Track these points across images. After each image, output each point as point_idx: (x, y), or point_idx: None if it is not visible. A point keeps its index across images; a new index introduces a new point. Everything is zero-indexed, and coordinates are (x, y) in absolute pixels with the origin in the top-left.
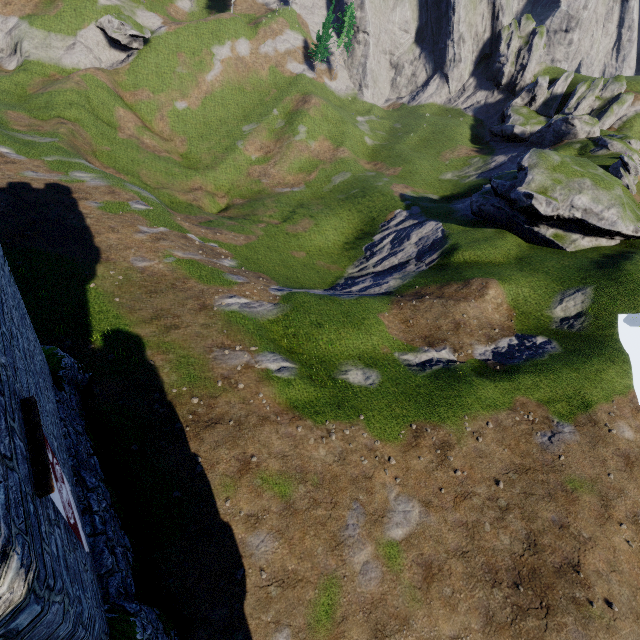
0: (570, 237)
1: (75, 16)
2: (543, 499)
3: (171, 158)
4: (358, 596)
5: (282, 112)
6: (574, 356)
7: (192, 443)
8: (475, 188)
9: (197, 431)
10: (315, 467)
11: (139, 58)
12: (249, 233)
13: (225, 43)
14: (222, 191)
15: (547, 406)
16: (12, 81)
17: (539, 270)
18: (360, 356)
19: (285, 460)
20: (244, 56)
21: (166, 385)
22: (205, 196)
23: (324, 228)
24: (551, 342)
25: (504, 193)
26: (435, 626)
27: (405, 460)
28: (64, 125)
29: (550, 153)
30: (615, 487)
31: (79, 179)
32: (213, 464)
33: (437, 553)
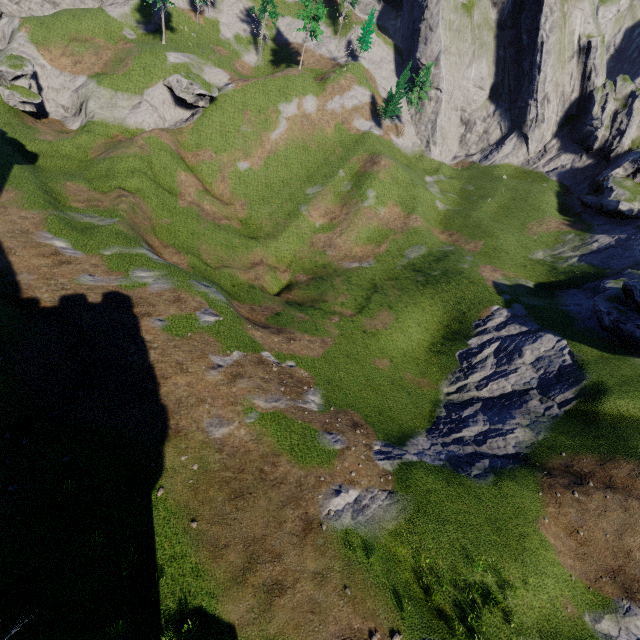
0: None
1: (143, 75)
2: None
3: (231, 226)
4: None
5: (348, 173)
6: None
7: None
8: (580, 277)
9: None
10: None
11: (204, 116)
12: (323, 333)
13: (292, 100)
14: (283, 263)
15: None
16: (74, 144)
17: None
18: (539, 628)
19: None
20: (310, 113)
21: None
22: (267, 272)
23: (406, 324)
24: None
25: None
26: None
27: None
28: (125, 199)
29: None
30: None
31: (141, 281)
32: None
33: None
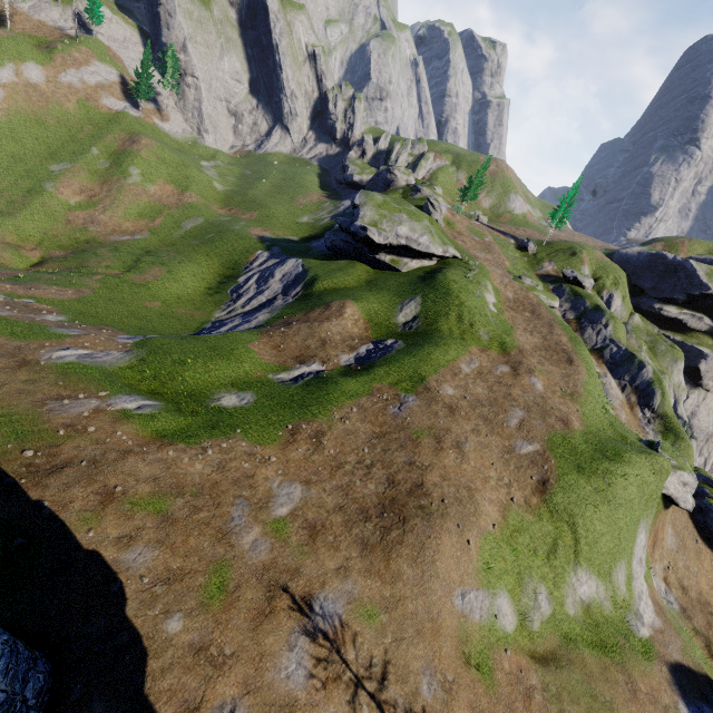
0: (403, 261)
1: None
2: (397, 450)
3: None
4: (250, 567)
5: (104, 151)
6: (413, 347)
7: (32, 492)
8: (330, 229)
9: (37, 480)
10: (193, 480)
11: None
12: (80, 286)
13: (5, 64)
14: (31, 242)
15: (396, 386)
16: None
17: (383, 288)
18: (233, 383)
19: (157, 482)
20: (37, 83)
21: None
22: (4, 249)
23: (180, 275)
24: (398, 342)
25: (348, 228)
26: (322, 566)
27: (285, 455)
28: None
29: (374, 194)
30: (444, 428)
31: None
32: (65, 504)
33: (320, 515)
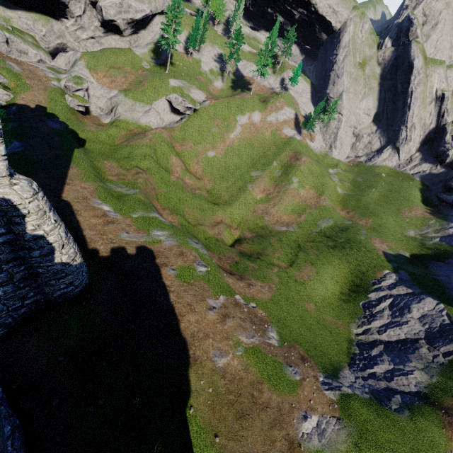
0: None
1: (154, 92)
2: None
3: (202, 194)
4: None
5: (279, 164)
6: None
7: None
8: (443, 253)
9: None
10: None
11: (189, 120)
12: (269, 280)
13: (245, 114)
14: (235, 223)
15: None
16: (107, 134)
17: None
18: None
19: None
20: (256, 122)
21: None
22: (225, 229)
23: (324, 277)
24: None
25: None
26: None
27: None
28: (141, 175)
29: None
30: None
31: (157, 238)
32: None
33: None
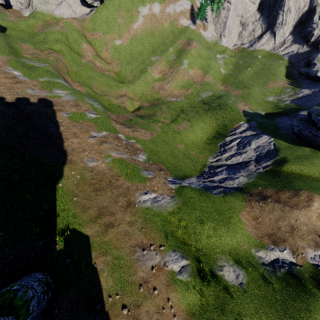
0: None
1: None
2: None
3: (110, 75)
4: None
5: (175, 50)
6: None
7: None
8: (289, 110)
9: None
10: None
11: (97, 12)
12: (152, 130)
13: (146, 5)
14: (137, 97)
15: None
16: (26, 24)
17: None
18: (229, 252)
19: None
20: (156, 13)
21: (105, 292)
22: (127, 100)
23: (195, 129)
24: None
25: None
26: None
27: None
28: (52, 54)
29: None
30: None
31: (58, 95)
32: None
33: None
